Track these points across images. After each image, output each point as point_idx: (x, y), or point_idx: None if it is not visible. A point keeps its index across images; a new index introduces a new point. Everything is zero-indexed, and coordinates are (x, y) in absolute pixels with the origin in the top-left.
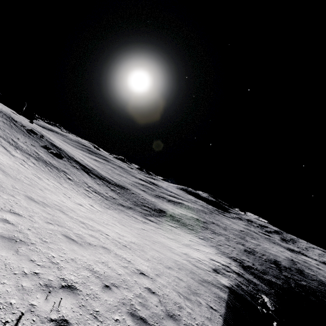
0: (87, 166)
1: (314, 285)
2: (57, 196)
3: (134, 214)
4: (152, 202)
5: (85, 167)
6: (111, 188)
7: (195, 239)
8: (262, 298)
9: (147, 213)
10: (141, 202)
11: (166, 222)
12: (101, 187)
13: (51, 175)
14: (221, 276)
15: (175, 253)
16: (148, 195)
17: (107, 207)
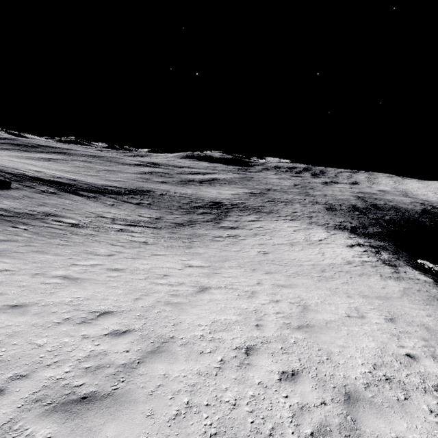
0: (60, 179)
1: (394, 215)
2: (180, 312)
3: (208, 230)
4: (193, 196)
5: (59, 183)
6: (132, 201)
7: (291, 224)
8: (424, 264)
9: (212, 217)
10: (187, 205)
11: (243, 219)
12: (121, 208)
13: (51, 244)
14: (404, 270)
15: (358, 274)
16: (177, 187)
17: (182, 243)
